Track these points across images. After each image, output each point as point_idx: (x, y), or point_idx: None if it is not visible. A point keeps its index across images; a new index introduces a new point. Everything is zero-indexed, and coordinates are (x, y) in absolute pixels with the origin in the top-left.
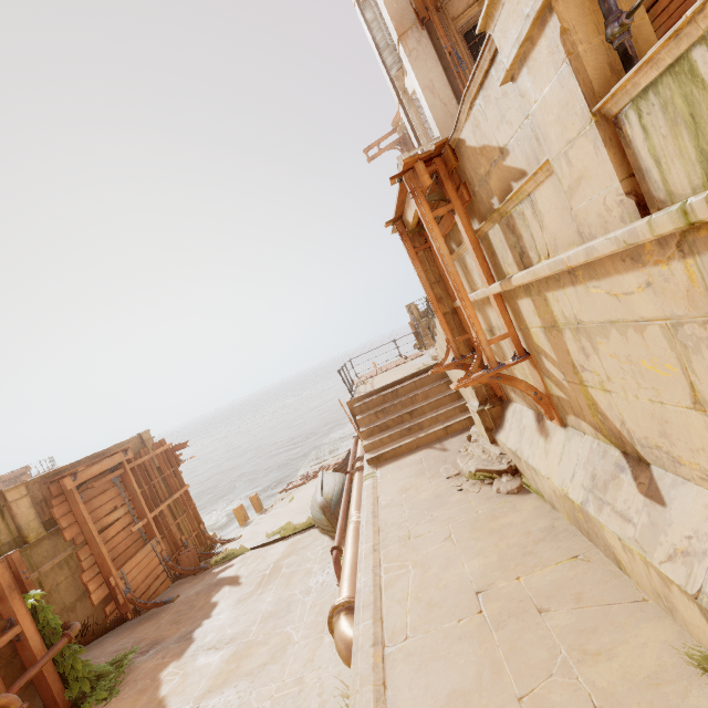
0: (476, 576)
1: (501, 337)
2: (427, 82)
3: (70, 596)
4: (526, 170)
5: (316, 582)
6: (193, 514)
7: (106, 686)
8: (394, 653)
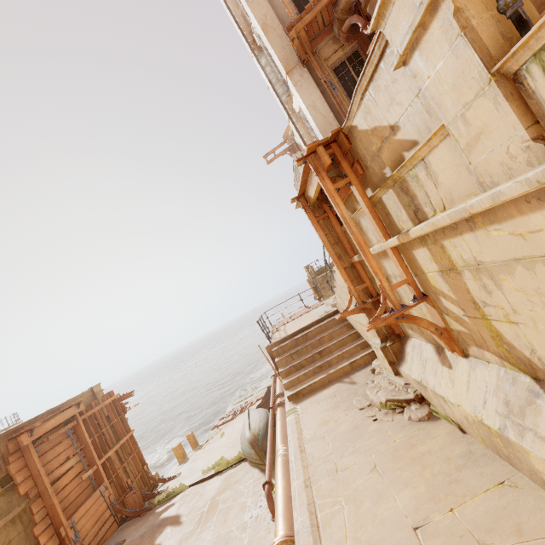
0: (409, 510)
1: (401, 283)
2: (310, 102)
3: None
4: (417, 140)
5: (251, 516)
6: (137, 457)
7: None
8: None
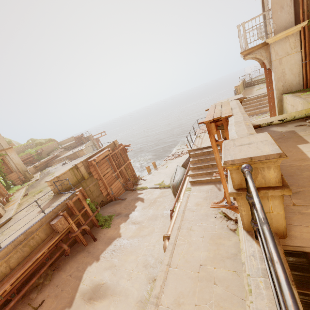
0: (203, 259)
1: None
2: None
3: (97, 193)
4: None
5: (166, 213)
6: (132, 169)
7: (107, 224)
8: (171, 270)
